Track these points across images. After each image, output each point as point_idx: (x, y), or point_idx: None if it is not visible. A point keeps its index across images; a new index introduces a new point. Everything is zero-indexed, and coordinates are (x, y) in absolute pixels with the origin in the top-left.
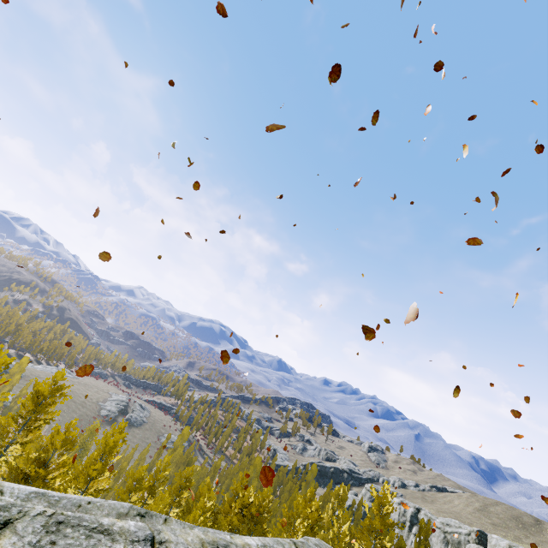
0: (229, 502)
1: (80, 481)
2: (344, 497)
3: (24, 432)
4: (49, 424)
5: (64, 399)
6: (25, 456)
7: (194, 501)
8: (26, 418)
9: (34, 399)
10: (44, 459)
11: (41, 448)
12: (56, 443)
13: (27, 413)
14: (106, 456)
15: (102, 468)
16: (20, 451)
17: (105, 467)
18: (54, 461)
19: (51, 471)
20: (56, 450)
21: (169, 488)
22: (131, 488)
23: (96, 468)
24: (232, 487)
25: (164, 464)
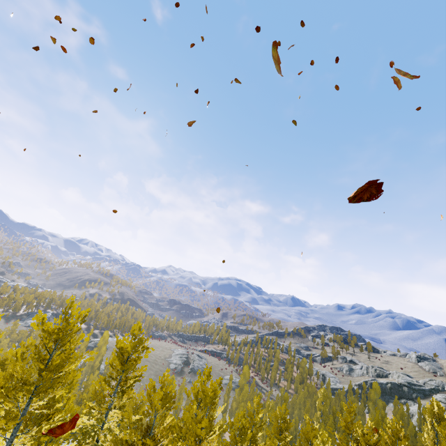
0: (341, 441)
1: (190, 445)
2: (442, 414)
3: (118, 394)
4: (139, 381)
5: (147, 352)
6: (125, 421)
7: (300, 444)
8: (116, 378)
9: (119, 357)
10: (147, 424)
11: (136, 406)
12: (155, 404)
13: (117, 373)
14: (207, 409)
15: (209, 425)
16: (120, 415)
17: (203, 419)
18: (157, 424)
19: (159, 440)
20: (157, 412)
21: (268, 432)
22: (236, 440)
23: (203, 426)
24: (342, 423)
25: (256, 406)
